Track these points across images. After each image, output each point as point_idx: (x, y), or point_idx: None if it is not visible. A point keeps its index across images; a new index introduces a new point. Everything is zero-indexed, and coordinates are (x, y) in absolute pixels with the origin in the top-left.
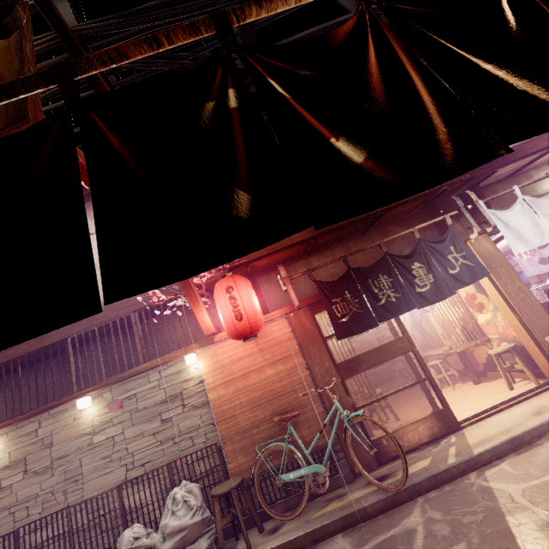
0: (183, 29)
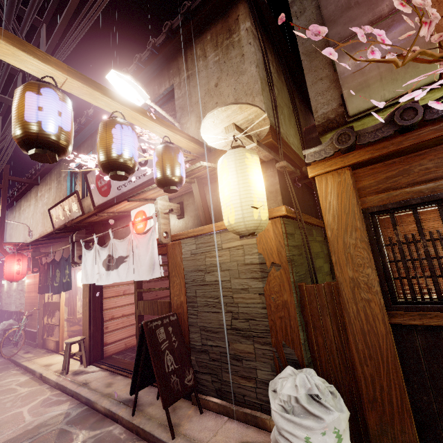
0: None
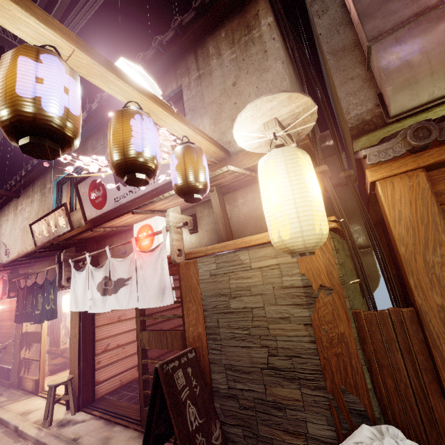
0: None
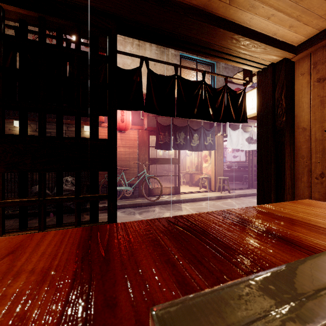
0: (198, 70)
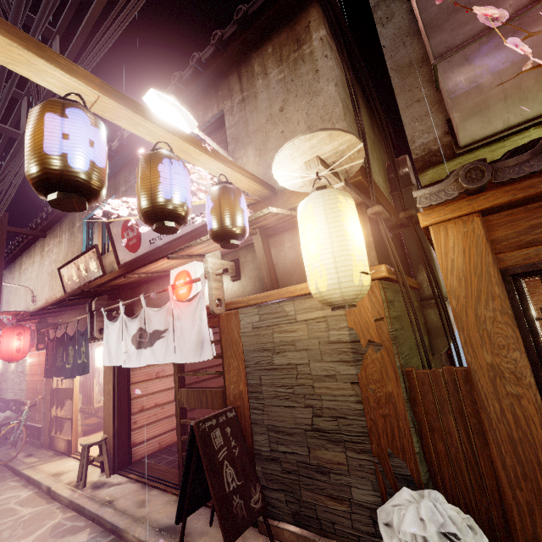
0: None
